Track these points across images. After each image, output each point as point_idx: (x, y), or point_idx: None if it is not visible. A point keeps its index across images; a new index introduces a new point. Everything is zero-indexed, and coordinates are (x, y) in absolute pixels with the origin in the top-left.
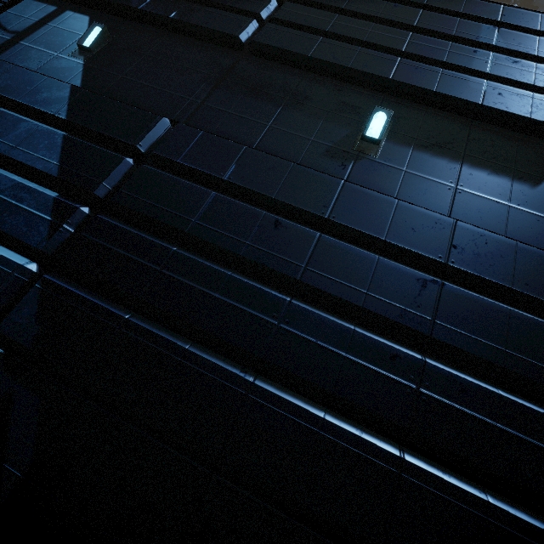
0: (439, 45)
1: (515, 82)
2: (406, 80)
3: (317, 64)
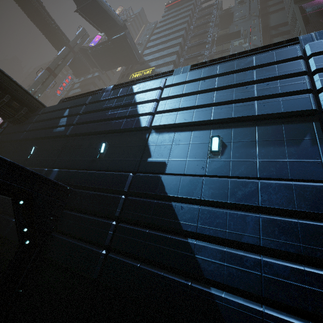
0: (54, 121)
1: (63, 125)
2: (42, 136)
3: (30, 139)
